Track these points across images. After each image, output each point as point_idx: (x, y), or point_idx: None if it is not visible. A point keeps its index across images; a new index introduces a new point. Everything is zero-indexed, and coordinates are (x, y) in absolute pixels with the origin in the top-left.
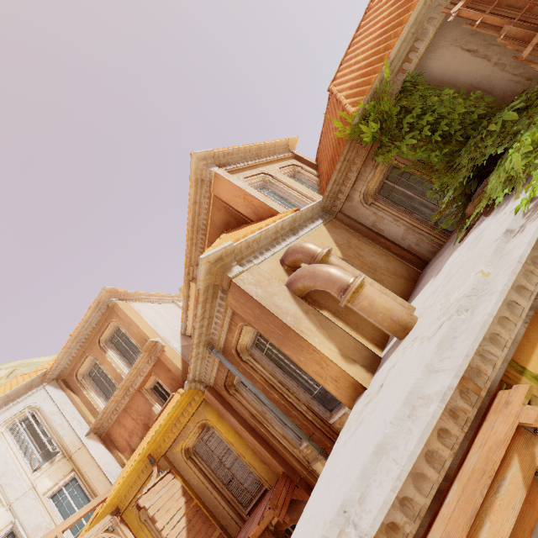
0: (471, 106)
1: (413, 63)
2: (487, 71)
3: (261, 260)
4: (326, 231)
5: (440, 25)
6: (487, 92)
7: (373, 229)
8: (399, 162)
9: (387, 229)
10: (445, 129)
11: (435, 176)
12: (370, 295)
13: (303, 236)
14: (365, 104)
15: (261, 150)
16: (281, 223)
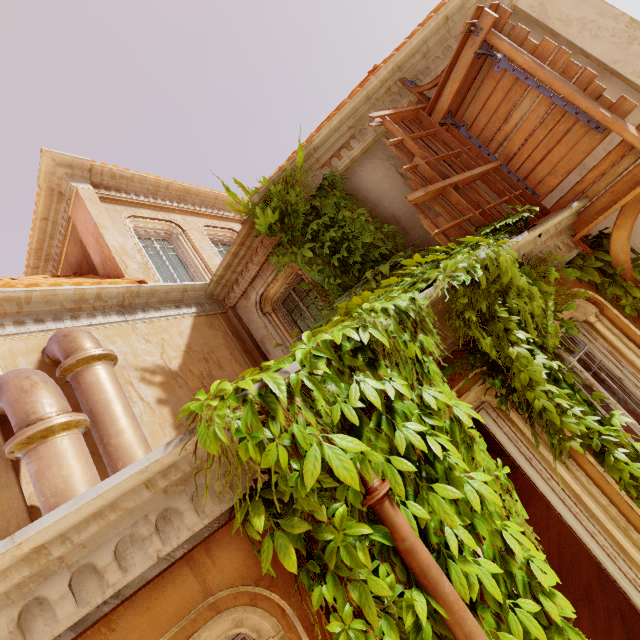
0: (380, 239)
1: (342, 161)
2: (412, 208)
3: (6, 332)
4: (189, 326)
5: (383, 133)
6: (406, 231)
7: (261, 347)
8: (304, 274)
9: (274, 353)
10: (344, 254)
11: (325, 308)
12: (49, 457)
13: (139, 321)
14: (270, 184)
15: (190, 195)
16: (94, 290)
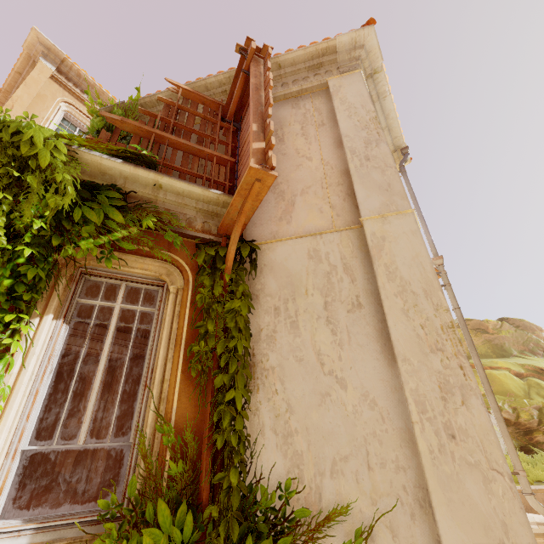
0: None
1: None
2: None
3: None
4: None
5: None
6: None
7: None
8: None
9: None
10: None
11: None
12: None
13: None
14: (116, 106)
15: None
16: None
